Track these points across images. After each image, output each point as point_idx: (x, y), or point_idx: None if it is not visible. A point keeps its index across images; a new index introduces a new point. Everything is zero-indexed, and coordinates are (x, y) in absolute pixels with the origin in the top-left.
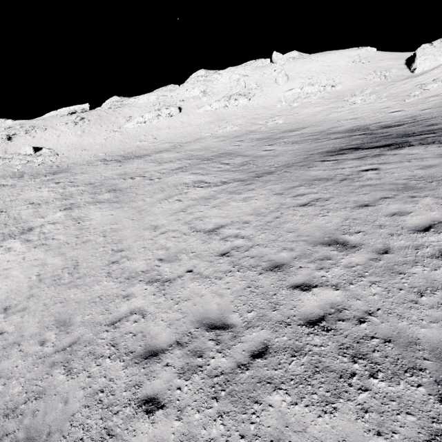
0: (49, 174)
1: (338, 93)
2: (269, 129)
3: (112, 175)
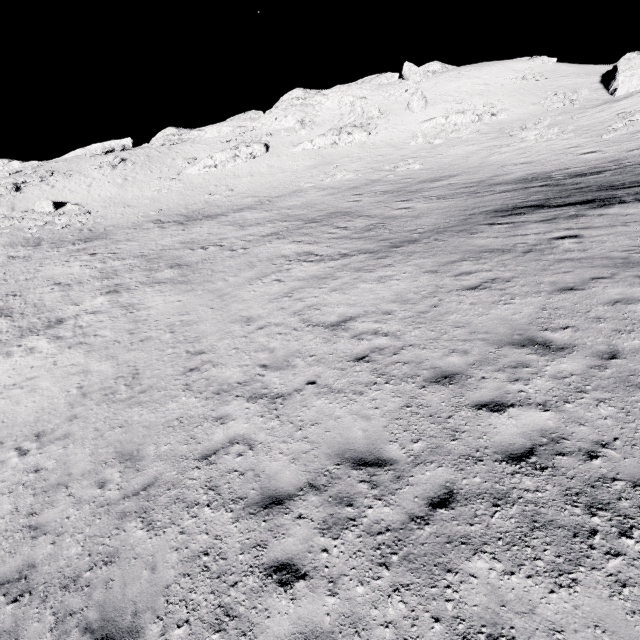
0: (78, 241)
1: (501, 125)
2: (400, 178)
3: (173, 244)
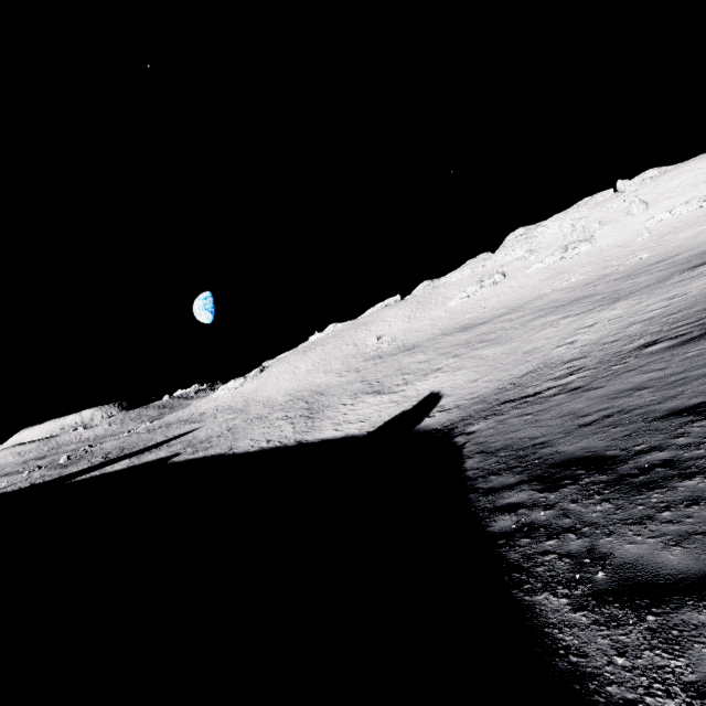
0: (404, 351)
1: None
2: (629, 267)
3: (470, 337)
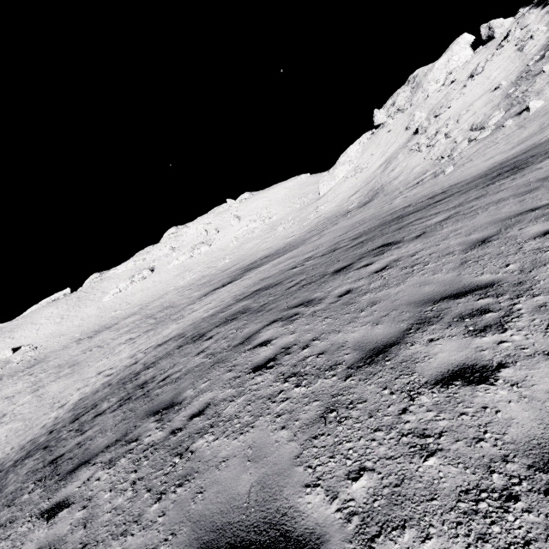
0: (26, 369)
1: (273, 223)
2: (216, 271)
3: (77, 353)
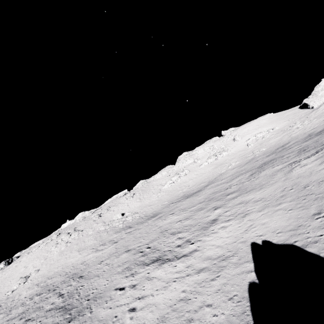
0: (149, 218)
1: (280, 129)
2: (263, 153)
3: (206, 196)
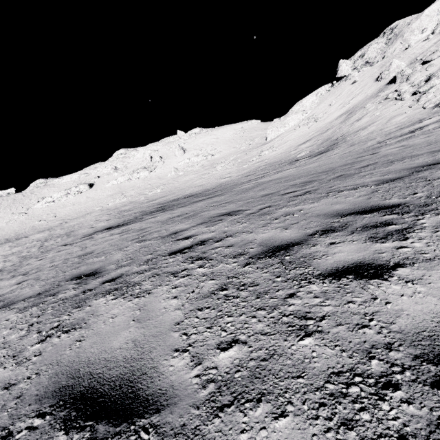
0: None
1: (214, 161)
2: (144, 199)
3: None
